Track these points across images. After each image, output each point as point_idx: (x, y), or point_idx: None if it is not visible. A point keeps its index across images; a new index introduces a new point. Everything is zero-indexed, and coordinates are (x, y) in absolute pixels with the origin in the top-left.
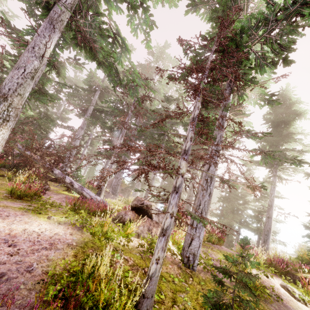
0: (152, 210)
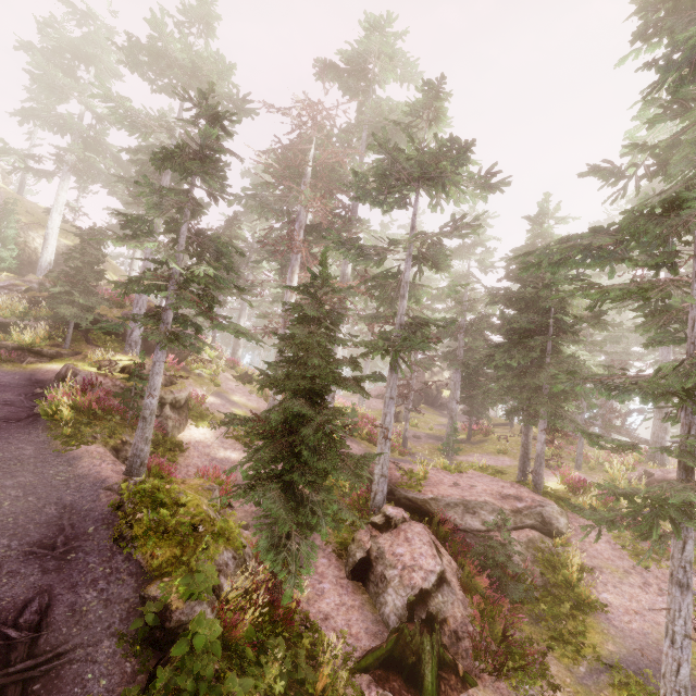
0: None
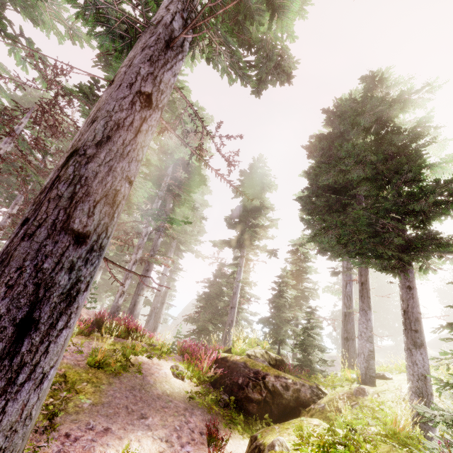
0: None
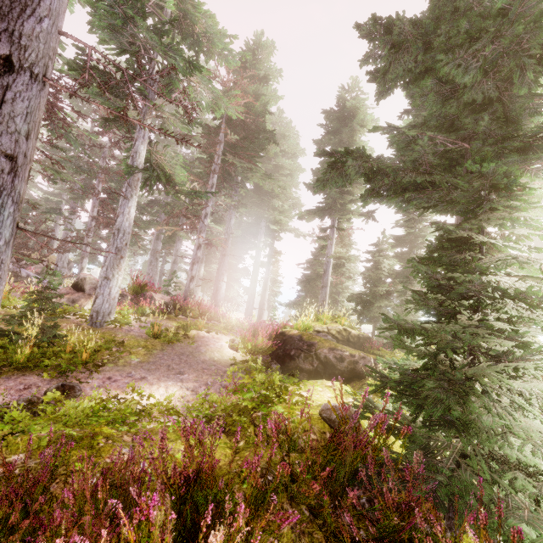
0: (86, 283)
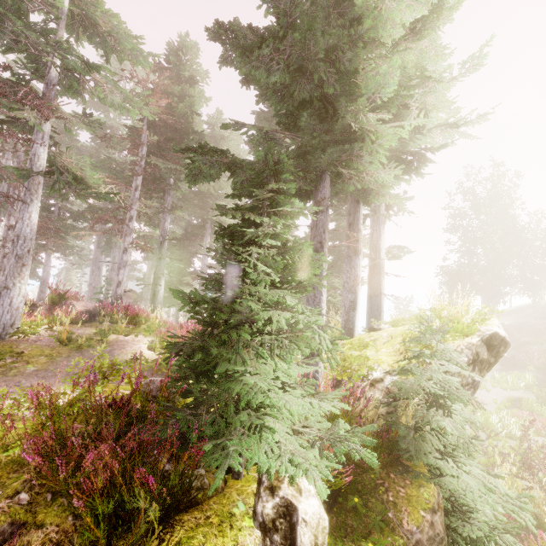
0: None
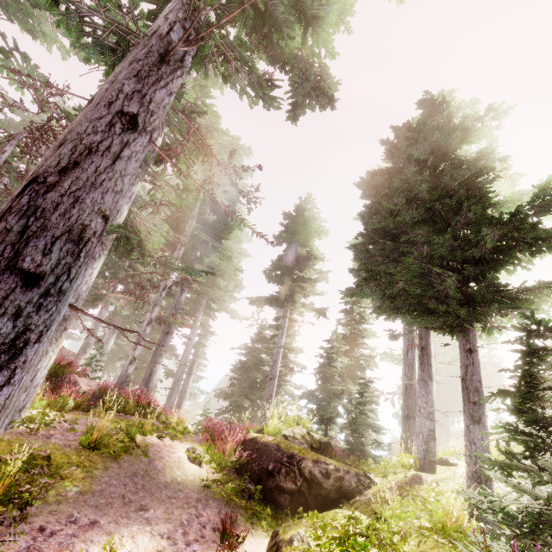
0: None
